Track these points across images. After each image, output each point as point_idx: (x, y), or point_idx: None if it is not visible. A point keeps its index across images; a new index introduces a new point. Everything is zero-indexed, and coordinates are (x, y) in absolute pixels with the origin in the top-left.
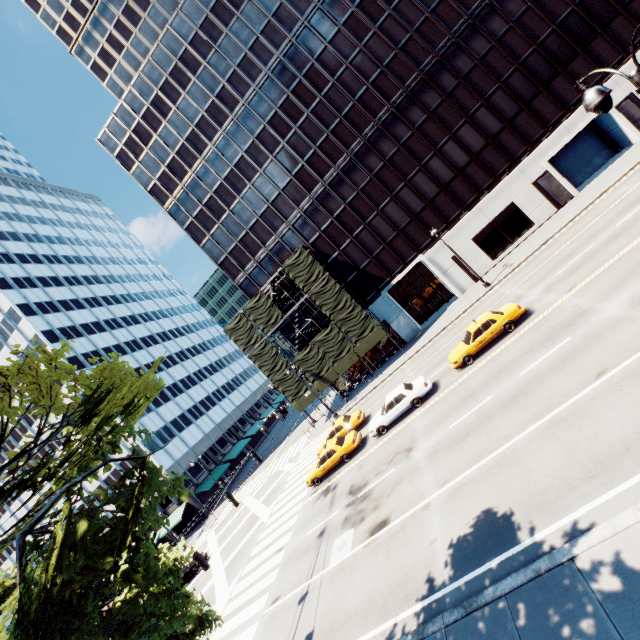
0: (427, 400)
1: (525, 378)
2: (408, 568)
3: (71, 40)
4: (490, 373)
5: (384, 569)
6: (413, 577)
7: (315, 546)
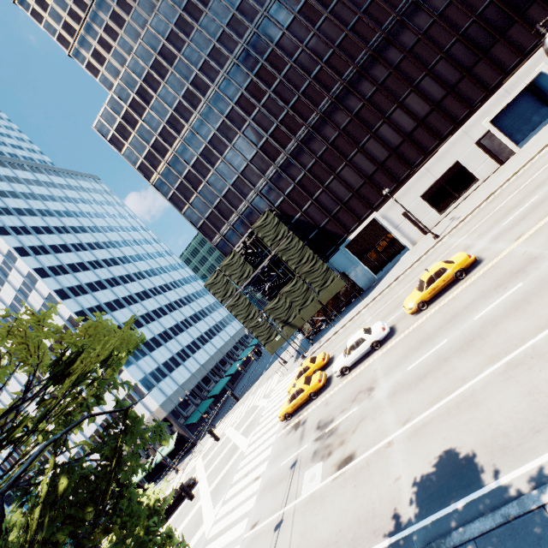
0: (385, 343)
1: (479, 322)
2: (375, 503)
3: (69, 44)
4: (444, 318)
5: (352, 503)
6: (380, 513)
7: (288, 476)
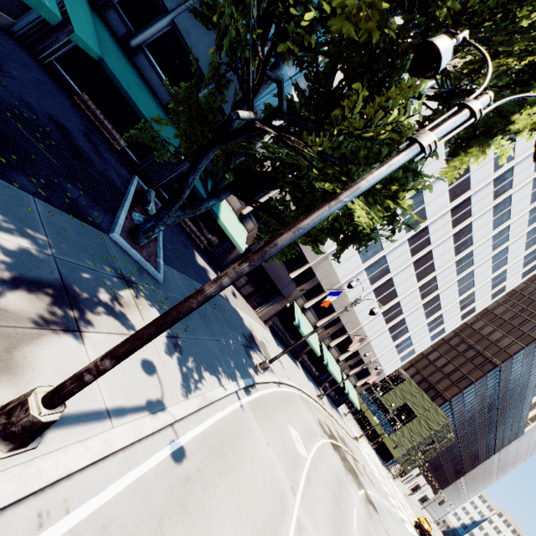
0: None
1: None
2: None
3: None
4: None
5: None
6: None
7: None
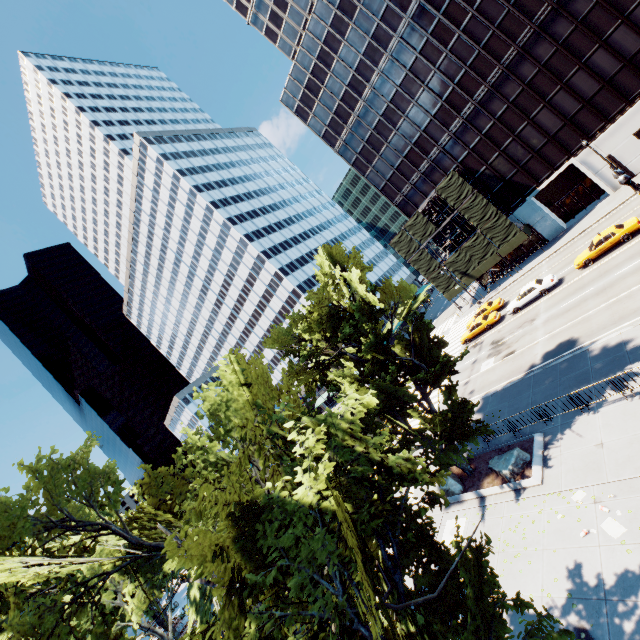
0: (552, 291)
1: (616, 277)
2: (522, 364)
3: (247, 11)
4: (599, 273)
5: (510, 367)
6: (524, 366)
7: (470, 367)
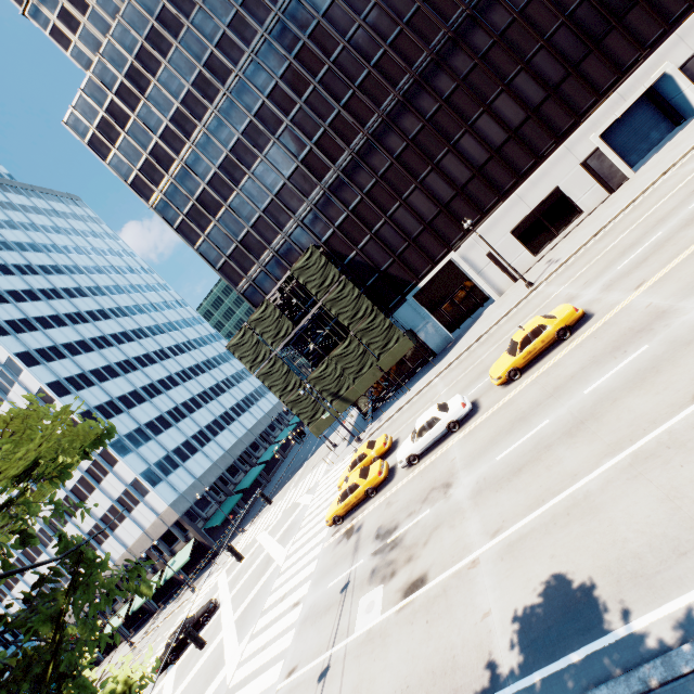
0: (466, 423)
1: (592, 397)
2: (455, 649)
3: None
4: (544, 391)
5: (424, 647)
6: (463, 664)
7: (337, 604)
